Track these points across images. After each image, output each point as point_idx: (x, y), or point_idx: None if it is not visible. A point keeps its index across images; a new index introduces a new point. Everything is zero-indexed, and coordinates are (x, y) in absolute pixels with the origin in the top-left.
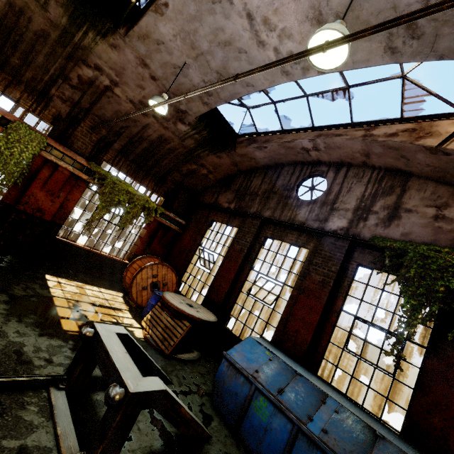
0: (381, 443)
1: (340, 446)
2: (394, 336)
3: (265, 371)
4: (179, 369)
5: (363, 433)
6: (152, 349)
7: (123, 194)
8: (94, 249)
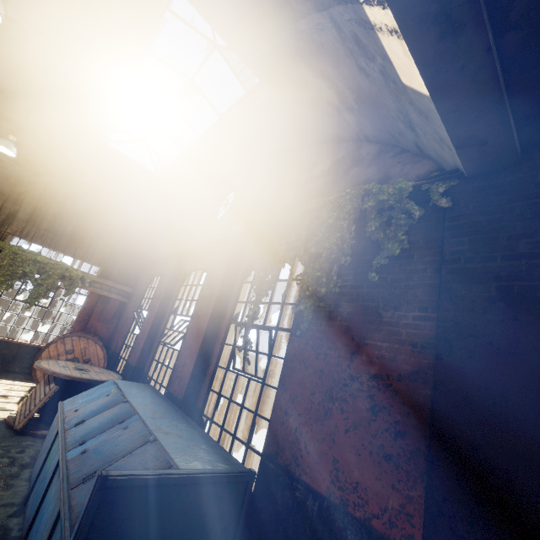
0: (144, 447)
1: (84, 463)
2: (262, 329)
3: (87, 408)
4: (26, 445)
5: (133, 442)
6: (3, 427)
7: (29, 265)
8: (11, 338)
